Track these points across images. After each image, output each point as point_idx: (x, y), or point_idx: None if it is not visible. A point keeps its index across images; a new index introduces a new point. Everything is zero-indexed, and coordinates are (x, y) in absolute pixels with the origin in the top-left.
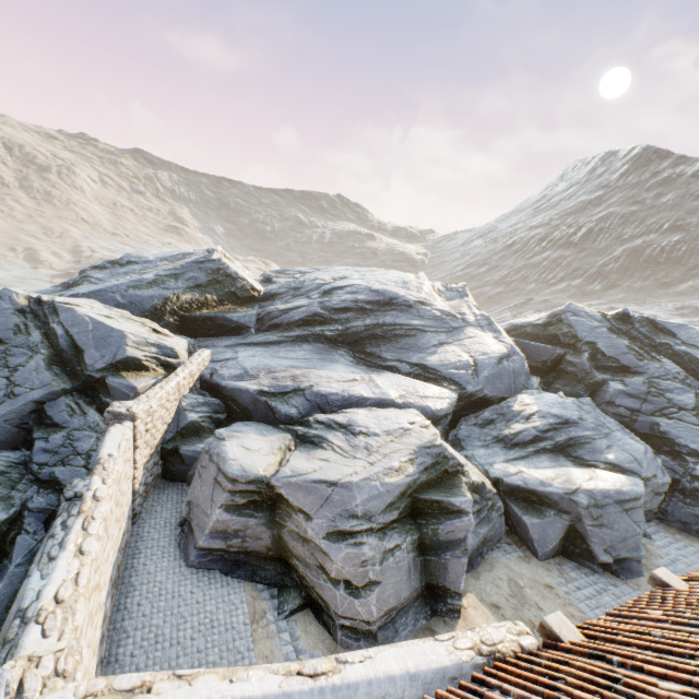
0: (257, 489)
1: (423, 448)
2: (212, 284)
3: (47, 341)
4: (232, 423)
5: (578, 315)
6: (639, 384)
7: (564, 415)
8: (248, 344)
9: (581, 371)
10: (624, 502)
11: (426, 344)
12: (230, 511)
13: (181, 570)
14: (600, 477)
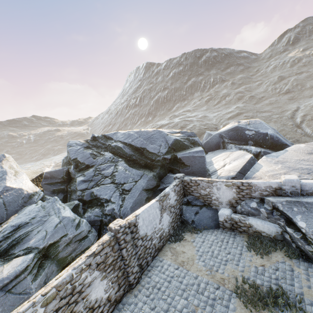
0: None
1: None
2: None
3: None
4: None
5: (72, 146)
6: (91, 172)
7: (18, 223)
8: None
9: (75, 176)
10: (7, 285)
11: None
12: None
13: None
14: (3, 270)
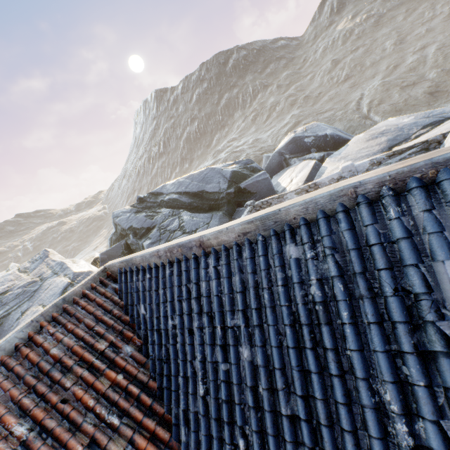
0: None
1: None
2: None
3: None
4: None
5: (119, 216)
6: (156, 233)
7: None
8: None
9: (137, 245)
10: None
11: (11, 323)
12: None
13: None
14: None
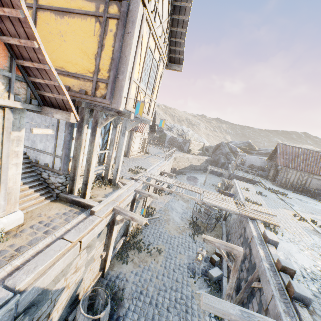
0: None
1: None
2: (247, 146)
3: (227, 147)
4: None
5: None
6: None
7: None
8: (253, 156)
9: None
10: None
11: None
12: None
13: None
14: None
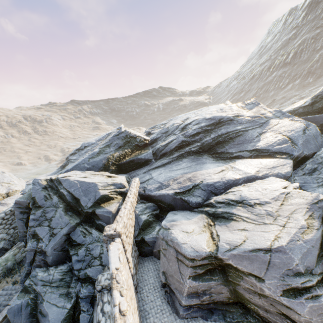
0: (209, 262)
1: (312, 204)
2: (126, 144)
3: (61, 199)
4: (164, 214)
5: None
6: None
7: None
8: (154, 168)
9: None
10: None
11: (251, 137)
12: (196, 279)
13: (177, 322)
14: None
